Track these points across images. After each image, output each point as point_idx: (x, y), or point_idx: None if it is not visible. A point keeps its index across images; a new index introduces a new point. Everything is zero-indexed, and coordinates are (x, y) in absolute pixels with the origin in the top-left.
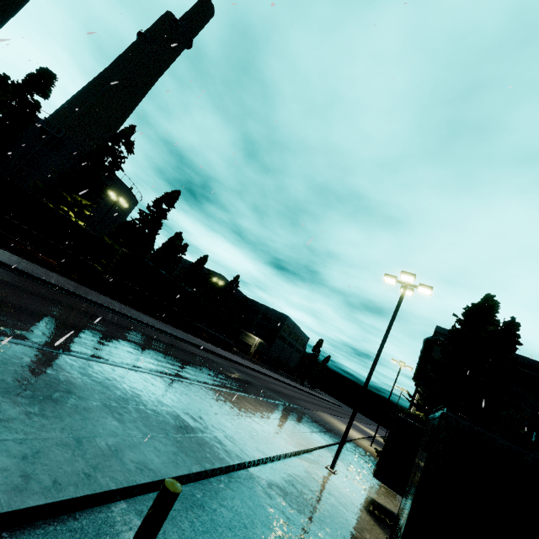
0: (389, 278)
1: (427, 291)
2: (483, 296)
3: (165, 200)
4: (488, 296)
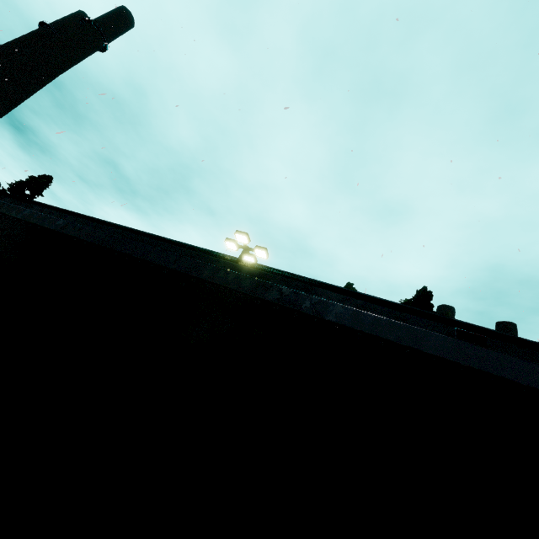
0: (229, 242)
1: (263, 254)
2: (345, 285)
3: (28, 184)
4: (348, 285)
